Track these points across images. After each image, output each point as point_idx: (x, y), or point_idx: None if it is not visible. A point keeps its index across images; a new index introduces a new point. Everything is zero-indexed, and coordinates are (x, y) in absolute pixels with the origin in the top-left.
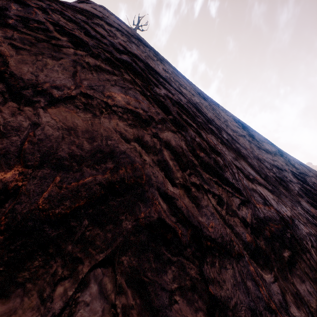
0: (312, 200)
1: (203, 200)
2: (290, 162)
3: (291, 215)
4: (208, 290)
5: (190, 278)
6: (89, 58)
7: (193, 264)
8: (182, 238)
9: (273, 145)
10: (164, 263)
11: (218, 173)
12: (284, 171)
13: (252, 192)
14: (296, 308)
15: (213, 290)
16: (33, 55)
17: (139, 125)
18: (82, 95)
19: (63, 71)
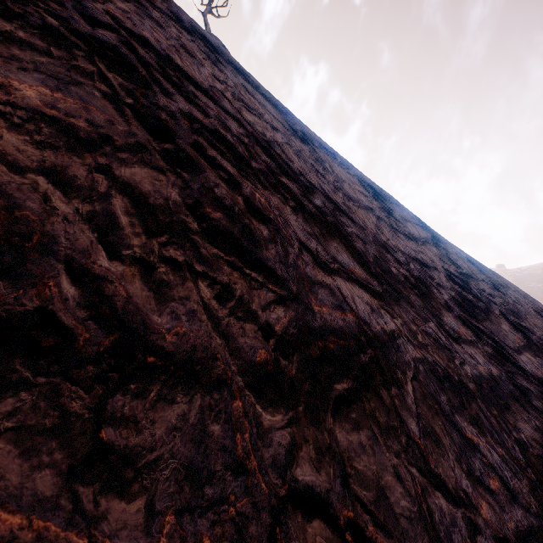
0: (469, 316)
1: (179, 289)
2: (448, 256)
3: (396, 331)
4: (96, 434)
5: (63, 412)
6: None
7: (87, 389)
8: (83, 347)
9: (425, 228)
10: (4, 385)
11: (242, 249)
12: (432, 269)
13: (316, 288)
14: (313, 468)
15: (111, 435)
16: None
17: (67, 146)
18: None
19: None
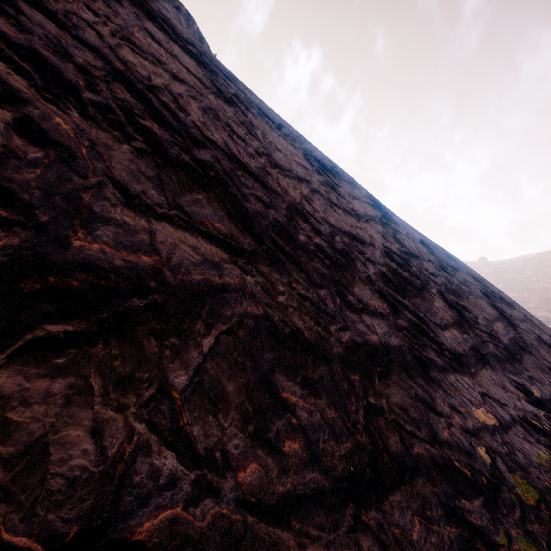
0: (395, 292)
1: None
2: (395, 235)
3: (235, 286)
4: None
5: None
6: None
7: None
8: None
9: (378, 208)
10: None
11: None
12: (367, 245)
13: (99, 224)
14: None
15: None
16: None
17: None
18: None
19: None
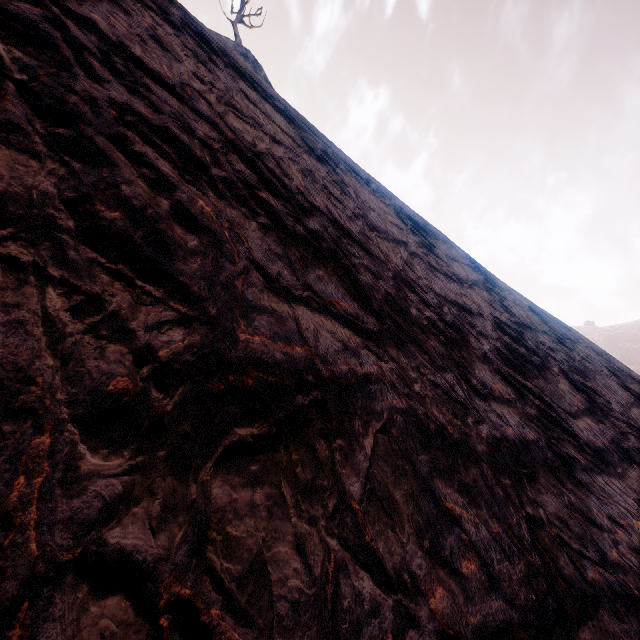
0: (515, 372)
1: (8, 294)
2: (502, 302)
3: (376, 375)
4: None
5: None
6: None
7: None
8: None
9: (478, 270)
10: None
11: (140, 257)
12: (475, 315)
13: (254, 314)
14: (146, 528)
15: None
16: None
17: None
18: None
19: None
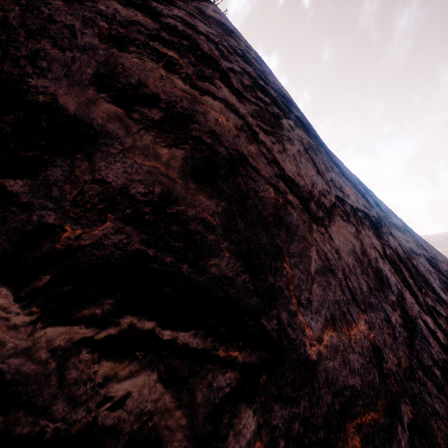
0: None
1: (446, 329)
2: (419, 242)
3: None
4: None
5: None
6: (298, 130)
7: None
8: None
9: (397, 216)
10: None
11: (433, 287)
12: (418, 256)
13: None
14: None
15: None
16: (278, 140)
17: (376, 232)
18: (337, 200)
19: (308, 163)
